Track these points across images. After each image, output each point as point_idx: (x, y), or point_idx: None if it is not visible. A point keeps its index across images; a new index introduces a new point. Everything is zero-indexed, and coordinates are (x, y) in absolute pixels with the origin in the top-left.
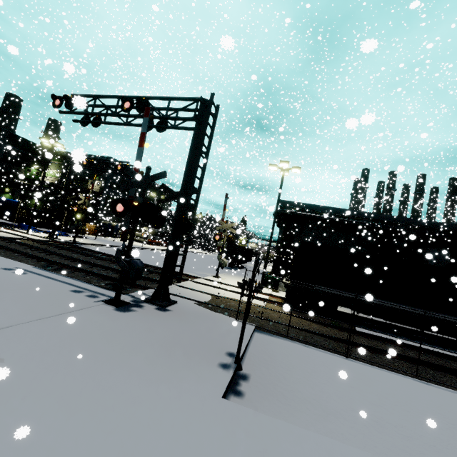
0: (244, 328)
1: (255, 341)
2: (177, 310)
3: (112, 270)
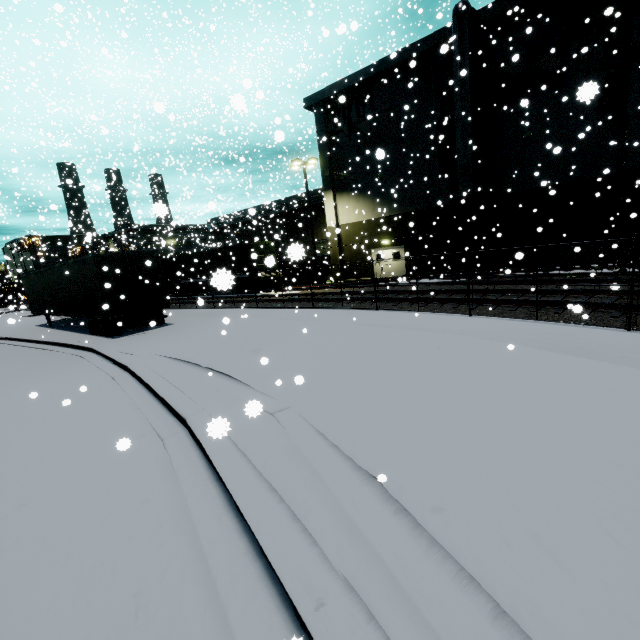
0: None
1: None
2: None
3: None
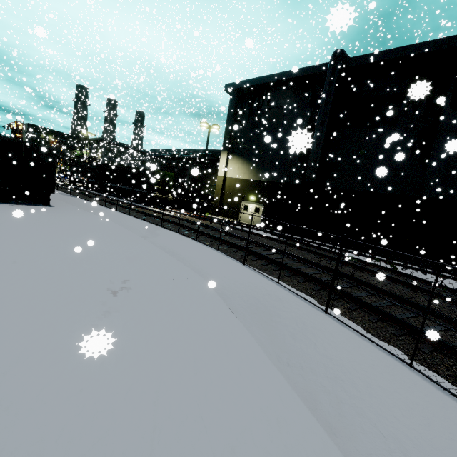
0: None
1: None
2: None
3: None
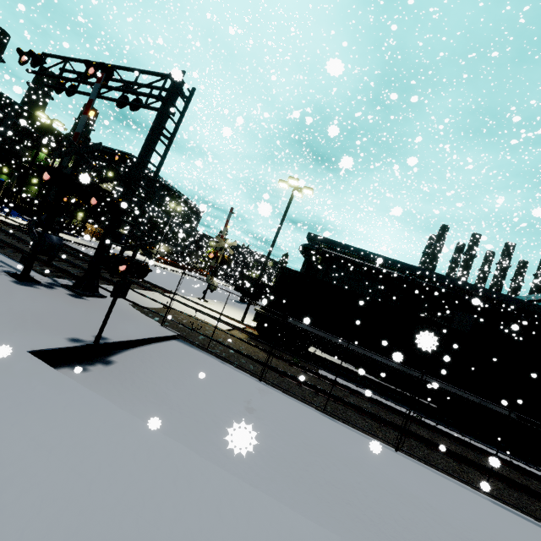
0: (111, 308)
1: (163, 345)
2: (95, 301)
3: (68, 263)
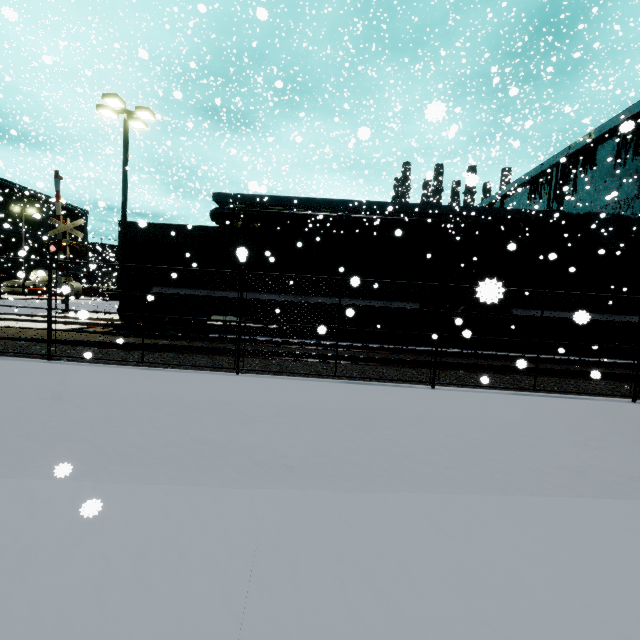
0: None
1: None
2: None
3: None
